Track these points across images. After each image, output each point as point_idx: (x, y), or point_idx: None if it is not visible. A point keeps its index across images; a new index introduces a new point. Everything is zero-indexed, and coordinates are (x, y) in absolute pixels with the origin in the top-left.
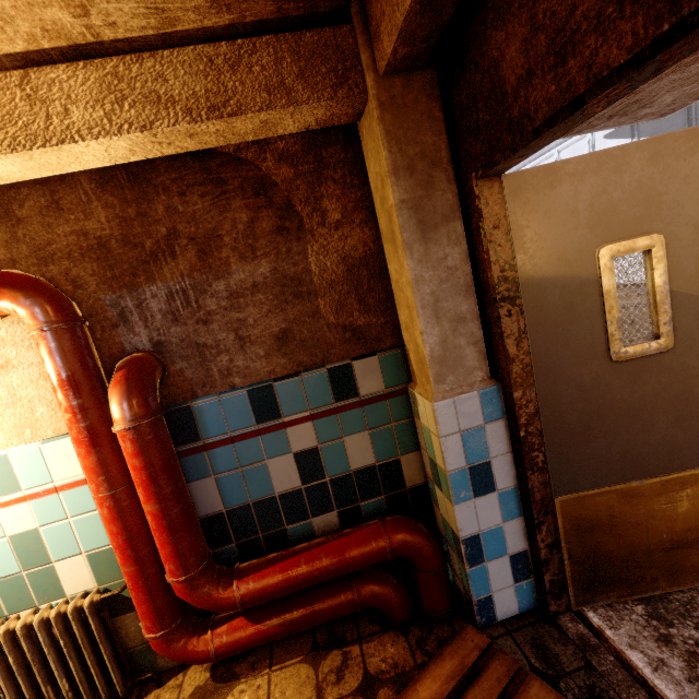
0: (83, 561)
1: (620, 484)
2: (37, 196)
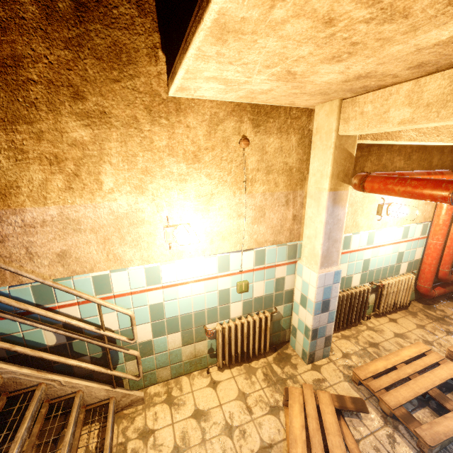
0: (406, 264)
1: None
2: (449, 146)
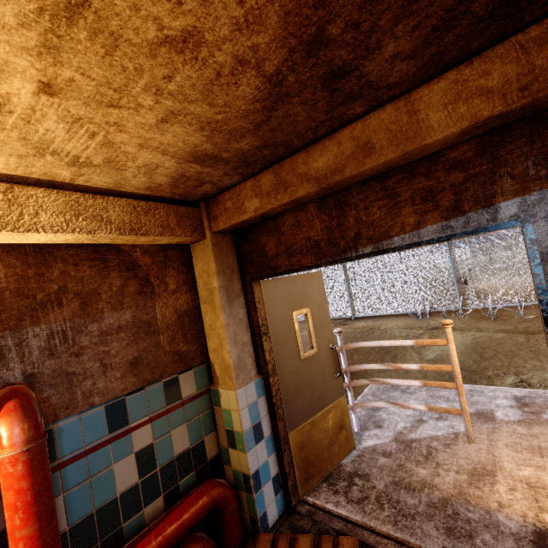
0: None
1: (310, 418)
2: None
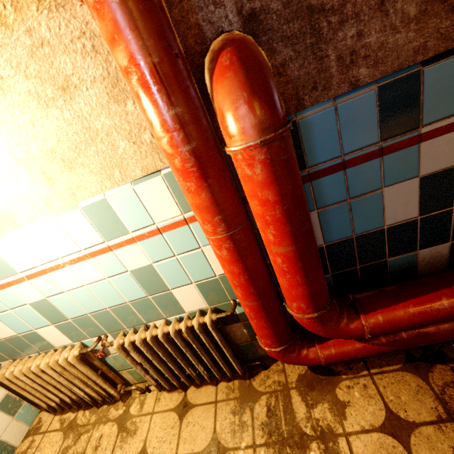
0: (194, 289)
1: None
2: None
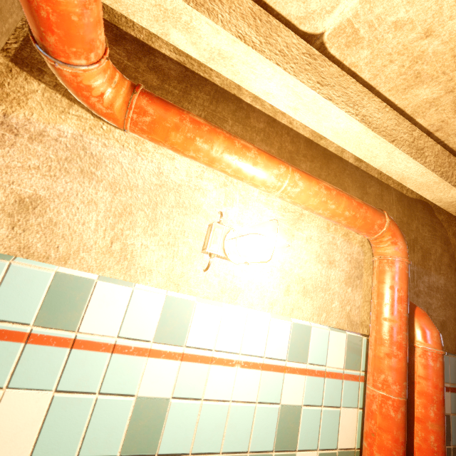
0: None
1: None
2: (376, 187)
